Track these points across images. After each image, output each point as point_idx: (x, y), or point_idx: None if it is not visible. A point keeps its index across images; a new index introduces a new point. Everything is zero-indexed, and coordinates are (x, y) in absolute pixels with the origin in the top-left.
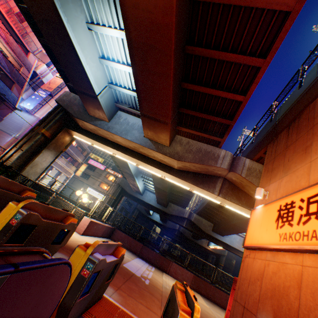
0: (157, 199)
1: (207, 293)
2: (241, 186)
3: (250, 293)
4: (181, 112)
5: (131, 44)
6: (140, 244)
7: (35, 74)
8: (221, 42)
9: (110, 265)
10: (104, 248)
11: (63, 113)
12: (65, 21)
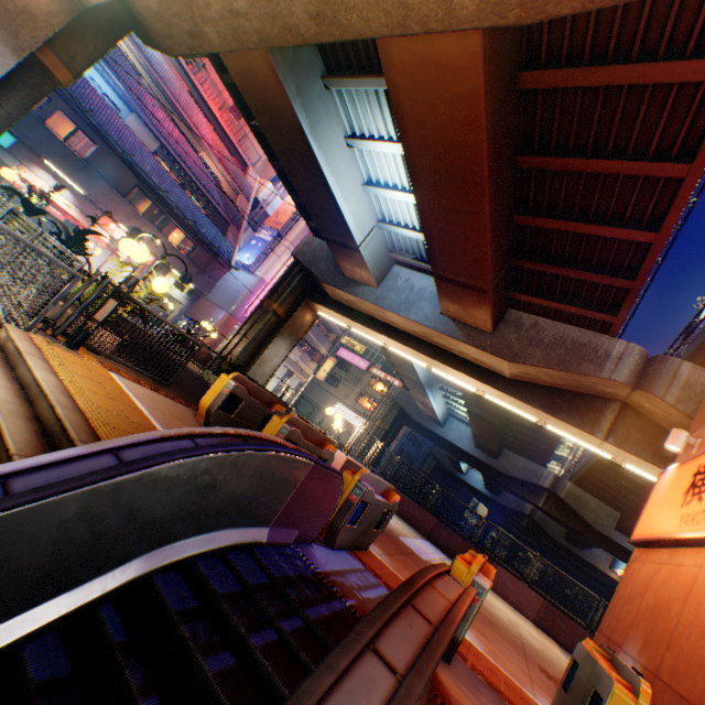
0: (475, 439)
1: (573, 644)
2: (667, 423)
3: (621, 617)
4: (516, 266)
5: (414, 174)
6: (431, 518)
7: (254, 202)
8: (587, 142)
9: (378, 504)
10: (372, 480)
11: (303, 274)
12: (315, 148)
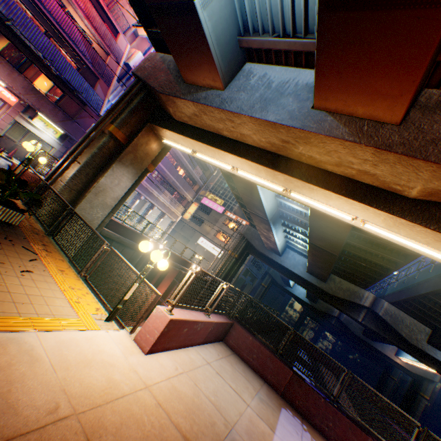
0: (309, 267)
1: None
2: None
3: None
4: None
5: None
6: (285, 370)
7: (129, 72)
8: None
9: None
10: None
11: (144, 94)
12: None
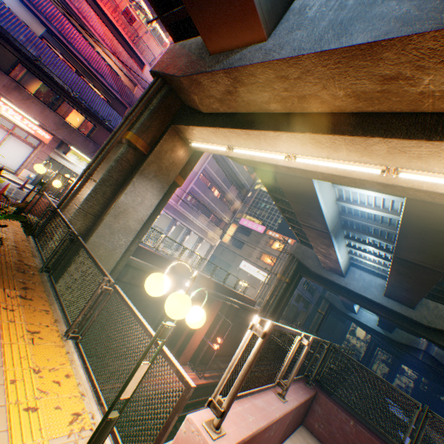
0: (388, 289)
1: None
2: None
3: None
4: None
5: None
6: None
7: None
8: None
9: None
10: None
11: (164, 91)
12: None
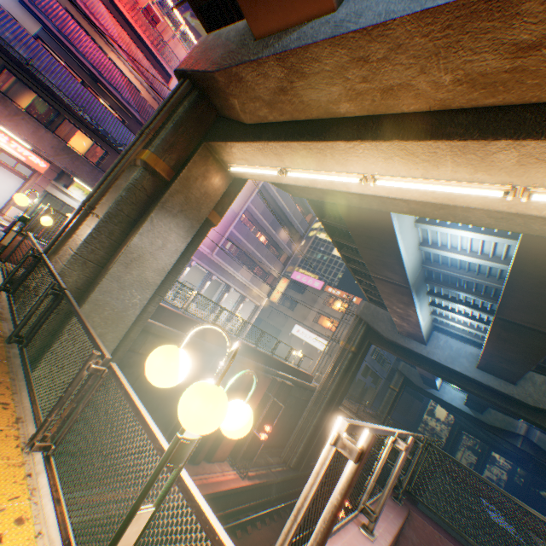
0: (483, 360)
1: None
2: None
3: None
4: None
5: None
6: None
7: None
8: None
9: None
10: None
11: (194, 97)
12: None
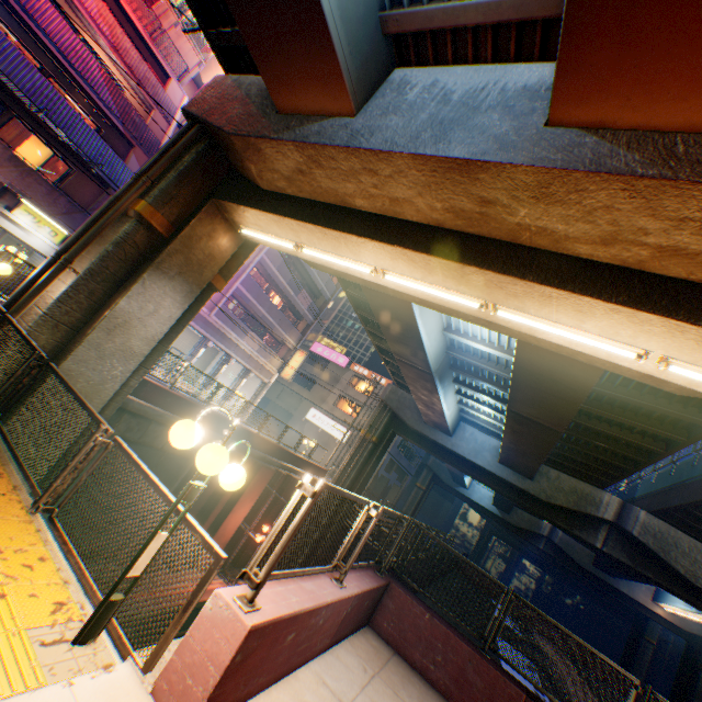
0: (504, 454)
1: None
2: None
3: None
4: None
5: None
6: (509, 691)
7: None
8: None
9: None
10: None
11: (204, 145)
12: None
